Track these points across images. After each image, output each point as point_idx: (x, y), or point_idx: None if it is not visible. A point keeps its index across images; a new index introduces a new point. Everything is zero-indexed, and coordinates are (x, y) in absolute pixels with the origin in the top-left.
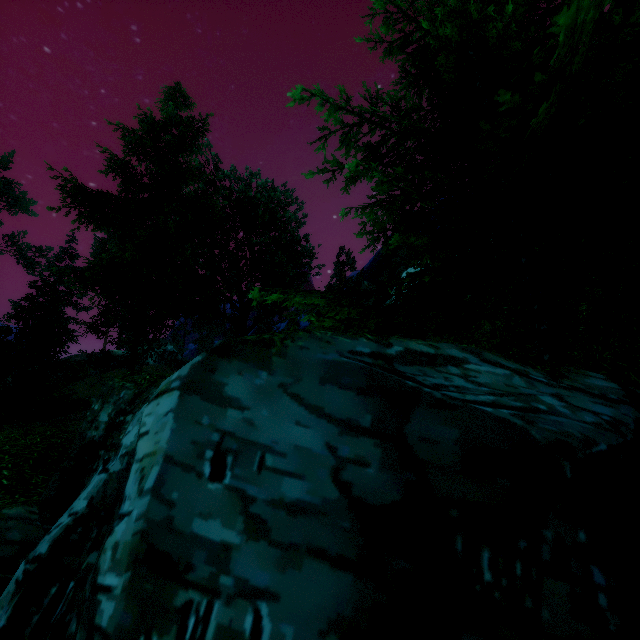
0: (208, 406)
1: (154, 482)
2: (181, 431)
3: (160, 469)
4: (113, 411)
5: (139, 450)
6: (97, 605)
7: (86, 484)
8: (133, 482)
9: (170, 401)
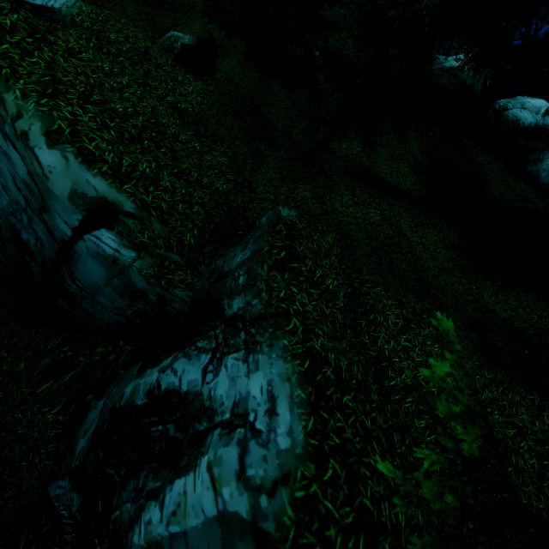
0: (220, 548)
1: (173, 532)
2: (199, 534)
3: (179, 532)
4: (241, 310)
5: (189, 479)
6: (138, 522)
7: (211, 321)
8: (175, 496)
9: (210, 508)
